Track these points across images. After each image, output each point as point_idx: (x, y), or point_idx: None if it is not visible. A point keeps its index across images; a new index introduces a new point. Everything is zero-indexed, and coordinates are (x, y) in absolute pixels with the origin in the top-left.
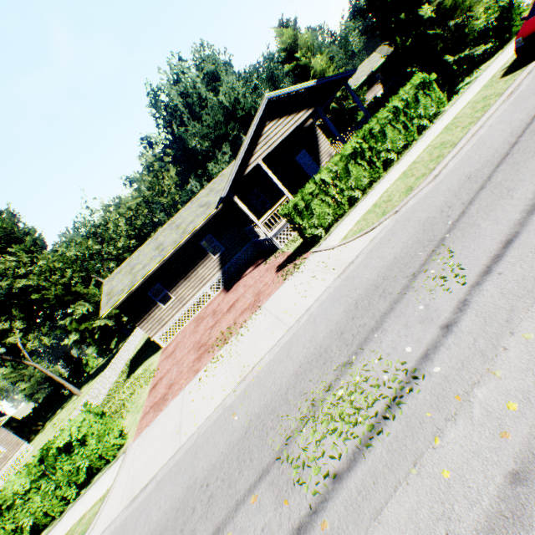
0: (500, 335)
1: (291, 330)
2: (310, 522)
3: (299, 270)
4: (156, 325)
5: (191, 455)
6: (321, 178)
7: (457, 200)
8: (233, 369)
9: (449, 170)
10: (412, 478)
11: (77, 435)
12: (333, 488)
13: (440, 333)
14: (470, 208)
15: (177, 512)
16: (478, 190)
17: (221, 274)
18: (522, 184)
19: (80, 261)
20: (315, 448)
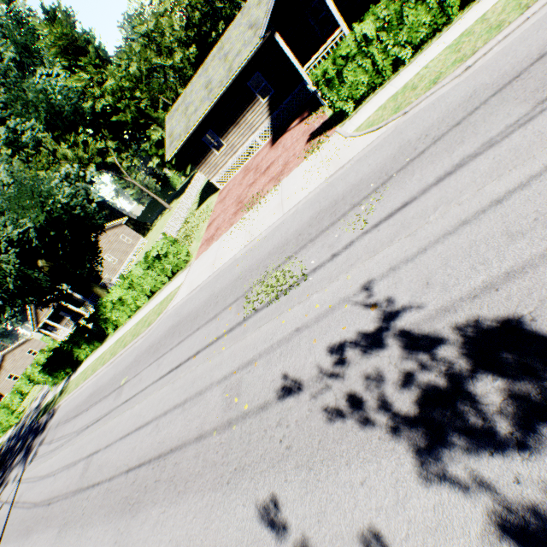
0: (343, 272)
1: (282, 218)
2: (242, 323)
3: (317, 152)
4: (213, 170)
5: (215, 280)
6: (364, 29)
7: (436, 130)
8: (246, 235)
9: (480, 66)
10: (275, 320)
11: (161, 252)
12: (254, 314)
13: (329, 258)
14: (429, 149)
15: (205, 304)
16: (454, 125)
17: (269, 122)
18: (471, 140)
19: (144, 78)
20: (256, 296)
